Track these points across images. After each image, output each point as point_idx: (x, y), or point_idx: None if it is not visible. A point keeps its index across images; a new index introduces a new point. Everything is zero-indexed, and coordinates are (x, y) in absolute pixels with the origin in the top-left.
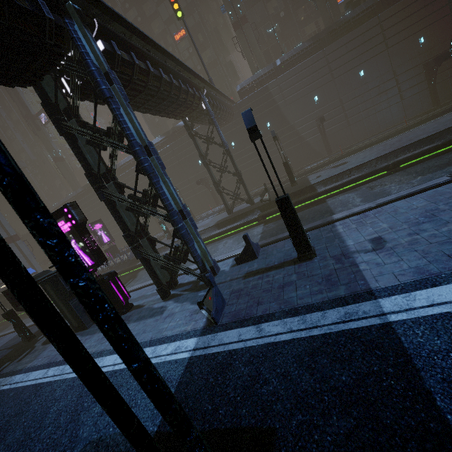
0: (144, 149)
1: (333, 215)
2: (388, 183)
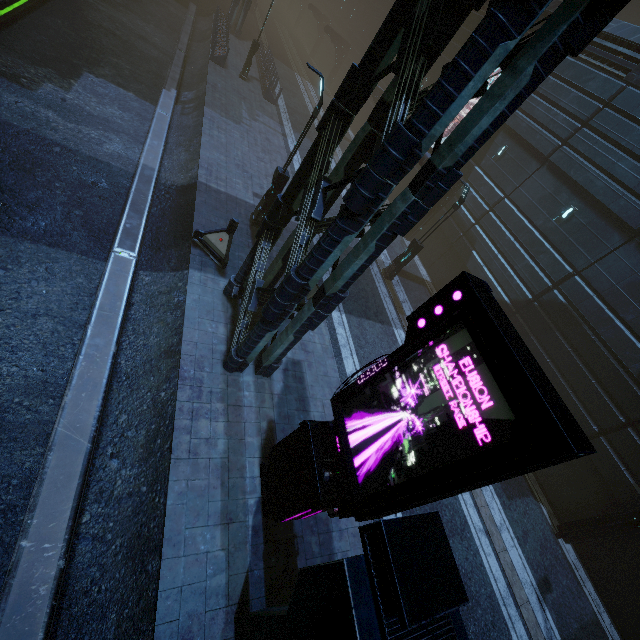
0: (376, 106)
1: (143, 162)
2: (36, 79)
